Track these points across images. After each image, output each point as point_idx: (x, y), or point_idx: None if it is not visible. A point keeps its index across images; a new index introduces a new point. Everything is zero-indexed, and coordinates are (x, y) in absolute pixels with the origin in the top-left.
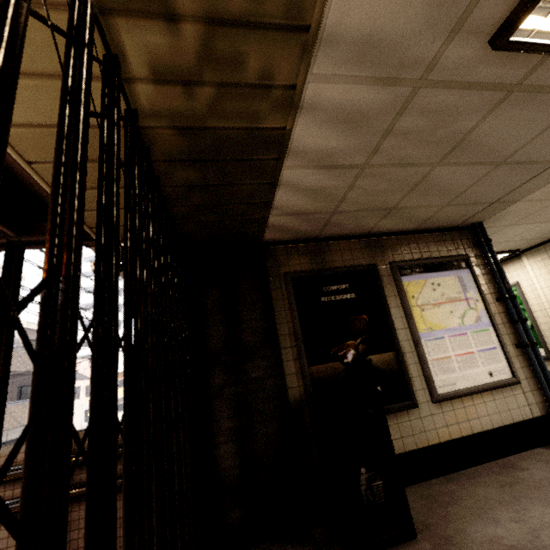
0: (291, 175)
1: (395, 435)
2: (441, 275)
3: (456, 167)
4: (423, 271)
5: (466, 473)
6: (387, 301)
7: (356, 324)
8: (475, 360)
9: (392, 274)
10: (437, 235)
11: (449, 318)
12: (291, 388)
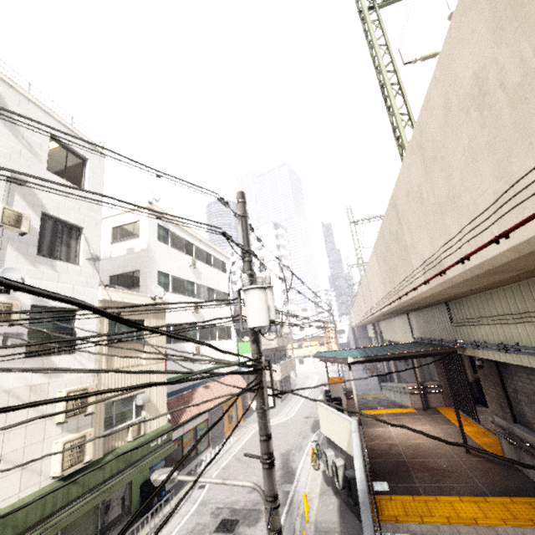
0: None
1: None
2: None
3: None
4: None
5: None
6: None
7: None
8: None
9: None
10: None
11: None
12: (469, 379)
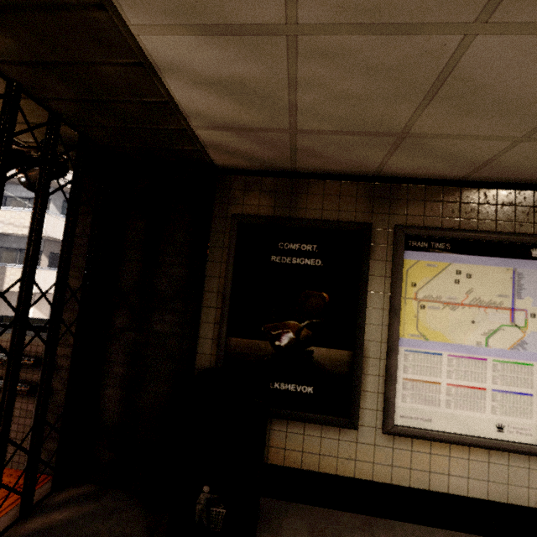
0: (162, 48)
1: (313, 449)
2: (481, 261)
3: (536, 36)
4: (449, 250)
5: (396, 527)
6: (367, 281)
7: (308, 301)
8: (482, 401)
9: (393, 244)
10: (507, 195)
11: (464, 329)
12: (202, 354)
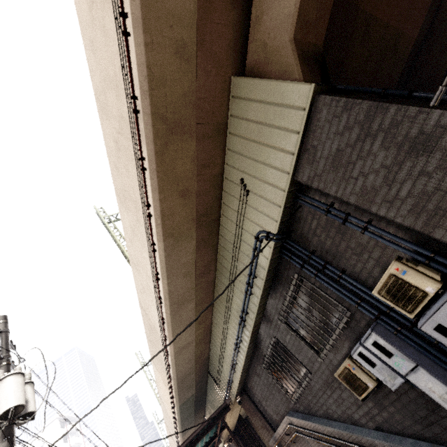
0: None
1: None
2: None
3: None
4: None
5: None
6: None
7: None
8: None
9: None
10: None
11: None
12: None
